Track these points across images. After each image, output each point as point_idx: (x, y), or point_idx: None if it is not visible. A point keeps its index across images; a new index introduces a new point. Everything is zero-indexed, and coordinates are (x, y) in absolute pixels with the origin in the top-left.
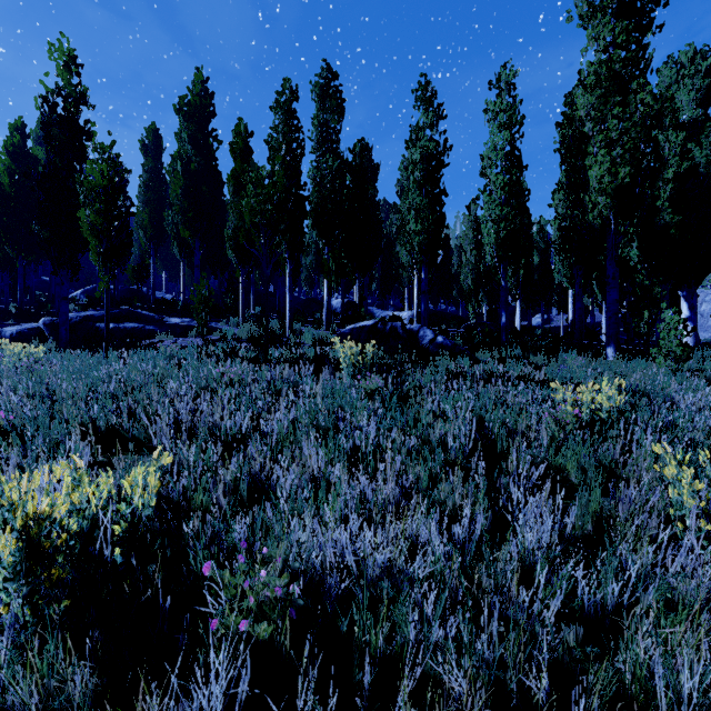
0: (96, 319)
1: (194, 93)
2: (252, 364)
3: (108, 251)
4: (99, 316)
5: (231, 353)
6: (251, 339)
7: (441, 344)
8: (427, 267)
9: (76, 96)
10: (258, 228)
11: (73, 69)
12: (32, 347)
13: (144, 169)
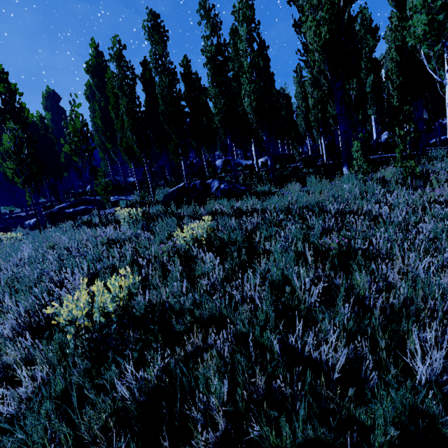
0: (65, 208)
1: (94, 57)
2: (82, 230)
3: (24, 180)
4: (66, 206)
5: (86, 223)
6: (131, 205)
7: (222, 190)
8: (229, 135)
9: (9, 92)
10: (75, 152)
11: (5, 76)
12: (14, 234)
13: (90, 110)
